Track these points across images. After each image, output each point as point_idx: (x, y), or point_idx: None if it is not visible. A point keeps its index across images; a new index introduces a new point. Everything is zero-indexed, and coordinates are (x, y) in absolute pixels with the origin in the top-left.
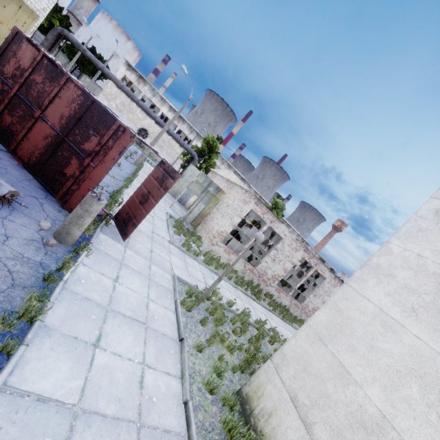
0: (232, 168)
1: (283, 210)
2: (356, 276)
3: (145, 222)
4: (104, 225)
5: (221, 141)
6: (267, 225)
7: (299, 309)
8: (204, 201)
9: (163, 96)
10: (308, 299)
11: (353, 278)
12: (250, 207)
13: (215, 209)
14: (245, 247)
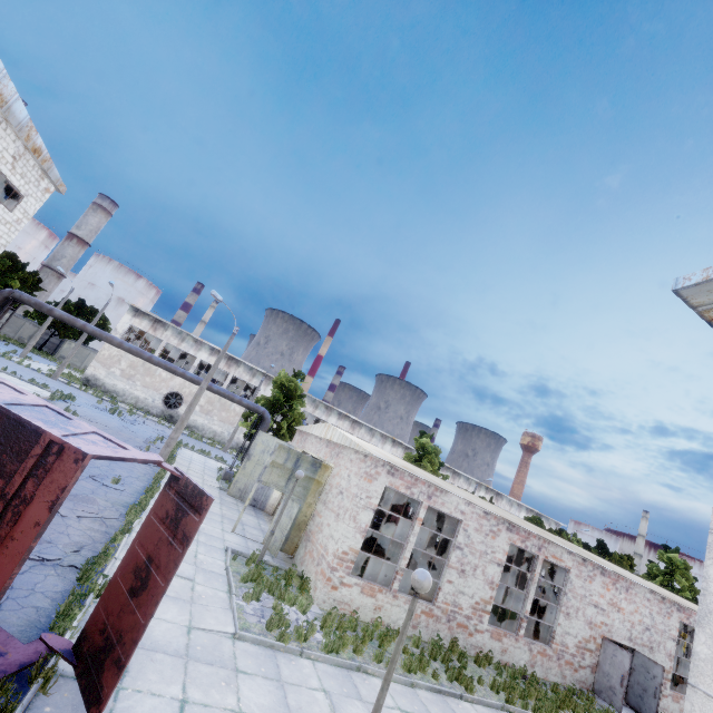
0: (334, 410)
1: (438, 454)
2: (703, 654)
3: (170, 607)
4: (39, 692)
5: (303, 378)
6: (424, 505)
7: (552, 660)
8: (296, 496)
9: (197, 337)
10: (559, 629)
11: (700, 663)
12: (382, 484)
13: (320, 504)
14: (400, 567)
